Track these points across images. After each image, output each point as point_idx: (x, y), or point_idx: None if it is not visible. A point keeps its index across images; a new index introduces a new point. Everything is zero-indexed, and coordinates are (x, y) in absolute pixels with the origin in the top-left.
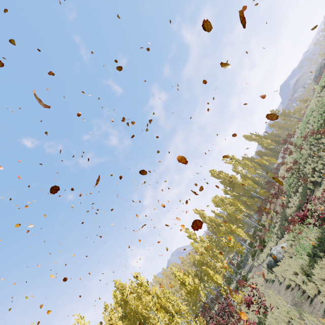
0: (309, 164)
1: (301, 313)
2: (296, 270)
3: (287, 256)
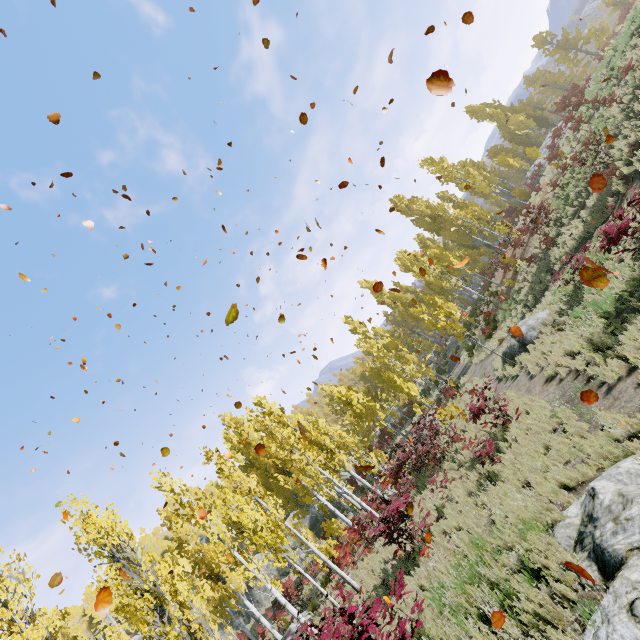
0: (623, 137)
1: (583, 412)
2: (572, 349)
3: (549, 330)
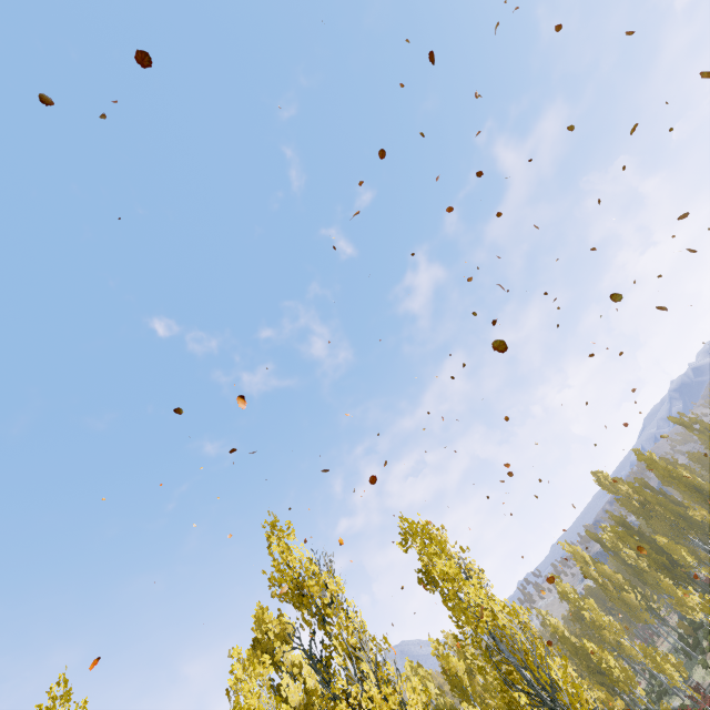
0: None
1: None
2: None
3: None
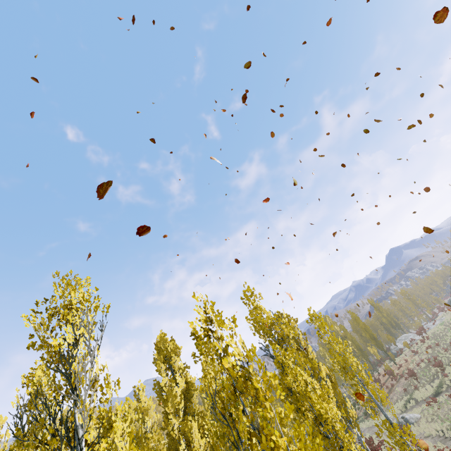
0: (449, 365)
1: (446, 444)
2: (437, 428)
3: (422, 421)
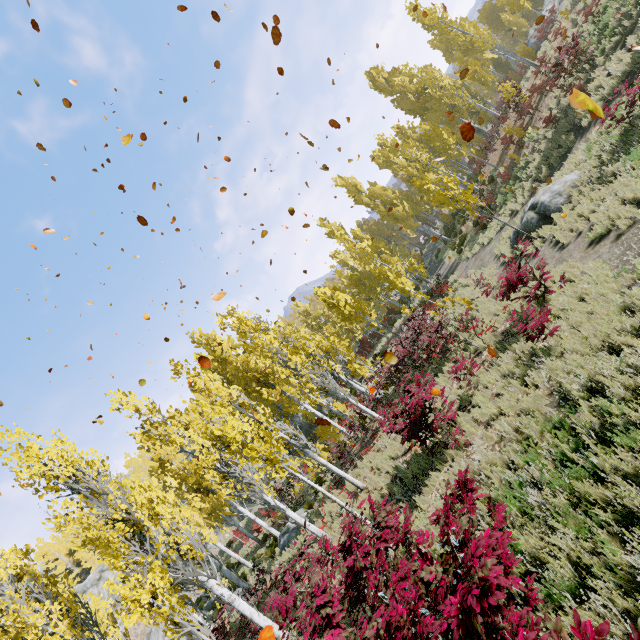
0: None
1: None
2: (638, 194)
3: (587, 189)
